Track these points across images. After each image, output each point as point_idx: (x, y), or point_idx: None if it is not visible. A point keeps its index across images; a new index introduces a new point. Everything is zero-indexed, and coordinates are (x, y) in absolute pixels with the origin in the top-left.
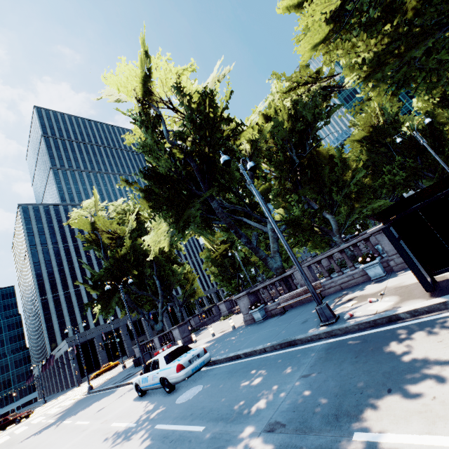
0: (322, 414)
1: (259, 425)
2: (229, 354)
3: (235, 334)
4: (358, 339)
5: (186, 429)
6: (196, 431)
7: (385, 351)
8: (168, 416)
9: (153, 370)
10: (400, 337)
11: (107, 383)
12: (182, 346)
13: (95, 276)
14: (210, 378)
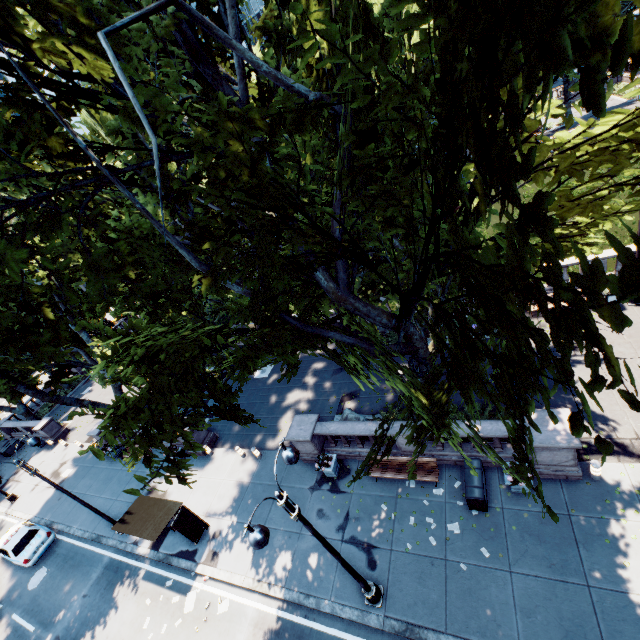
0: (72, 636)
1: (53, 636)
2: (71, 529)
3: (93, 470)
4: (117, 566)
5: (27, 627)
6: (31, 630)
7: (113, 590)
8: (21, 605)
9: (7, 556)
10: (124, 579)
11: None
12: (28, 533)
13: None
14: (53, 559)
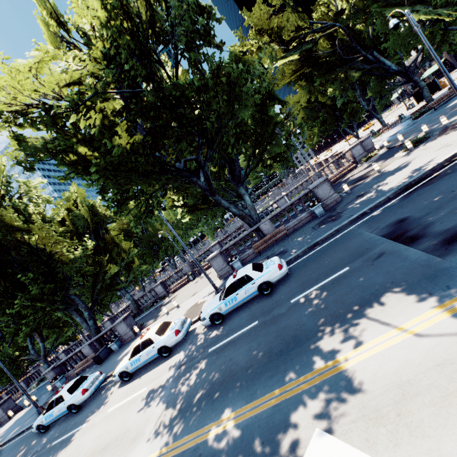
0: None
1: None
2: None
3: None
4: None
5: None
6: None
7: None
8: None
9: None
10: None
11: None
12: None
13: None
14: None
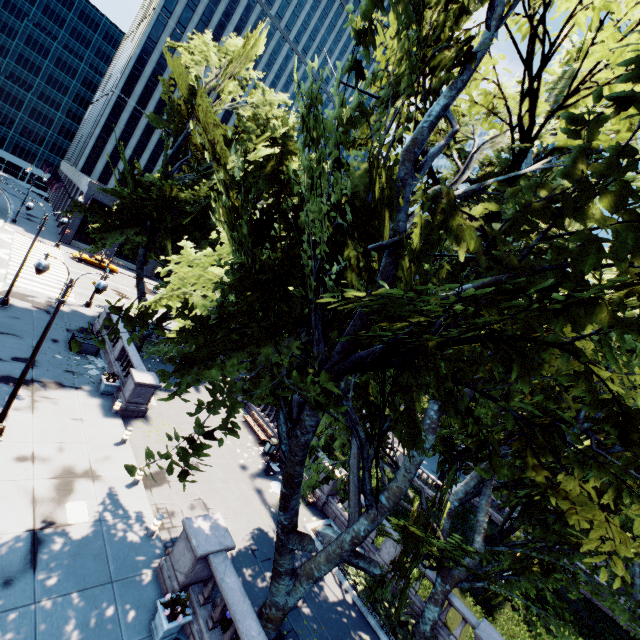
0: None
1: None
2: None
3: (104, 598)
4: None
5: None
6: None
7: None
8: None
9: None
10: None
11: (13, 329)
12: None
13: (107, 189)
14: None
